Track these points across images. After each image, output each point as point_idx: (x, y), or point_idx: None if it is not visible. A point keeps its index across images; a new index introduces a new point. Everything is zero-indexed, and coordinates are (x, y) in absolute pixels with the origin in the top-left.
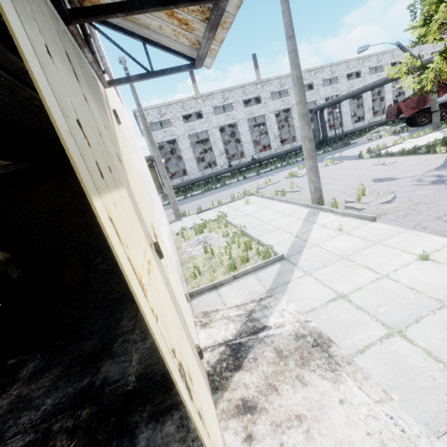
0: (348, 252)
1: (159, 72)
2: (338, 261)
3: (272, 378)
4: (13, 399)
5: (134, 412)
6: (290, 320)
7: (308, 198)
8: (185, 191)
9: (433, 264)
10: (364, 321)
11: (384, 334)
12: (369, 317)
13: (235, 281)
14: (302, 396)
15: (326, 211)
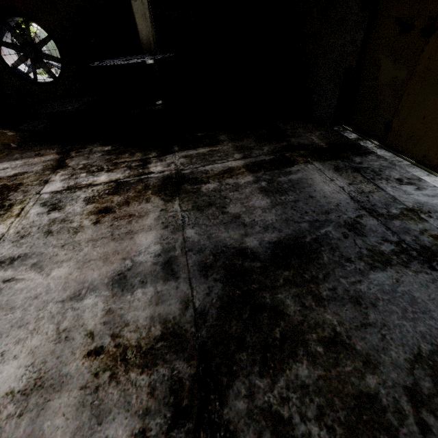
0: None
1: None
2: None
3: None
4: (233, 146)
5: (340, 153)
6: None
7: None
8: None
9: None
10: None
11: None
12: None
13: None
14: None
15: None
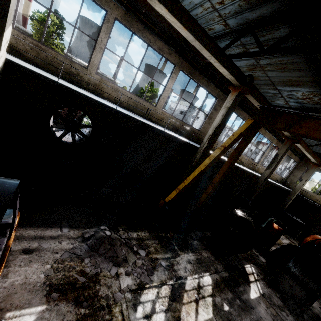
0: None
1: None
2: None
3: None
4: None
5: None
6: None
7: None
8: None
9: None
10: None
11: None
12: None
13: None
14: None
15: None
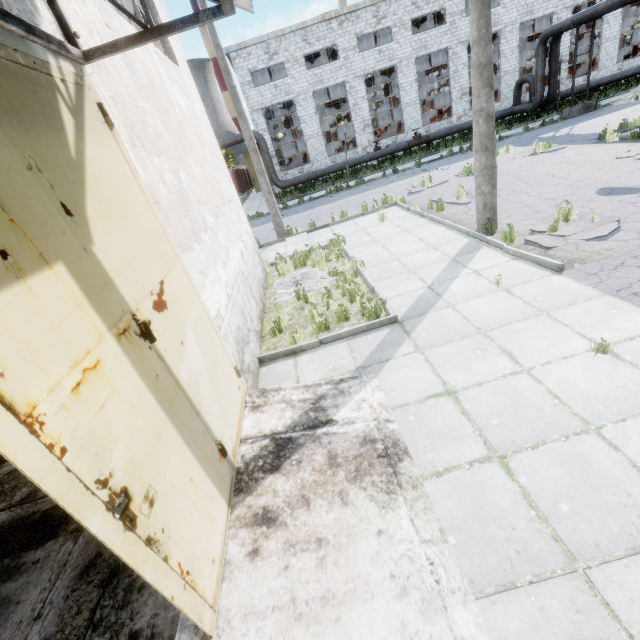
0: (491, 323)
1: (163, 30)
2: (470, 336)
3: (309, 489)
4: None
5: None
6: (365, 417)
7: (475, 219)
8: (303, 191)
9: (611, 361)
10: (463, 434)
11: (480, 456)
12: (472, 429)
13: (321, 348)
14: (336, 517)
15: (492, 247)
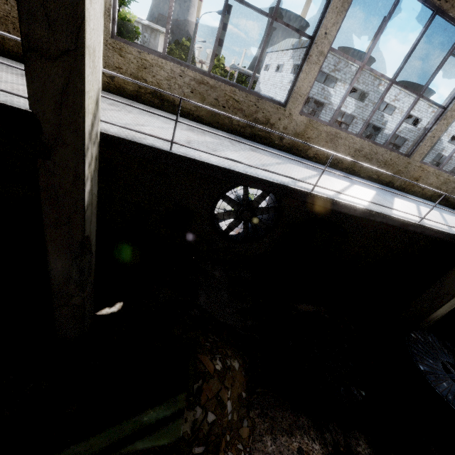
0: None
1: None
2: None
3: None
4: None
5: None
6: None
7: None
8: None
9: None
10: None
11: None
12: None
13: None
14: None
15: None
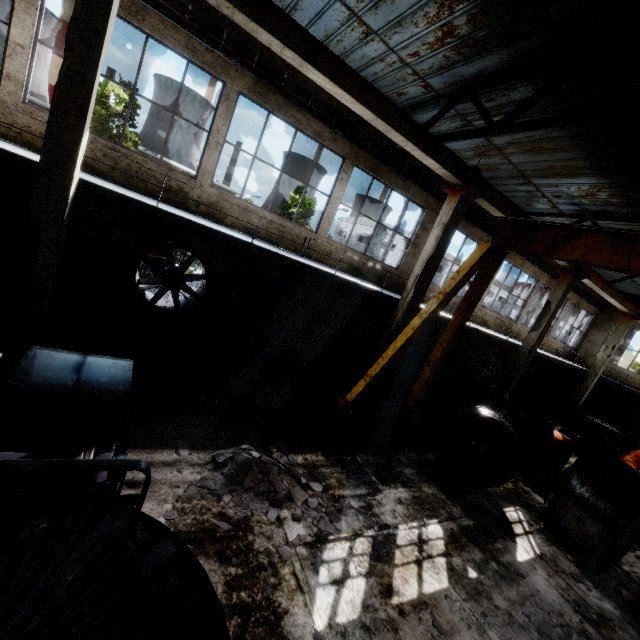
0: None
1: None
2: None
3: None
4: None
5: None
6: None
7: None
8: None
9: None
10: None
11: None
12: None
13: None
14: None
15: None
